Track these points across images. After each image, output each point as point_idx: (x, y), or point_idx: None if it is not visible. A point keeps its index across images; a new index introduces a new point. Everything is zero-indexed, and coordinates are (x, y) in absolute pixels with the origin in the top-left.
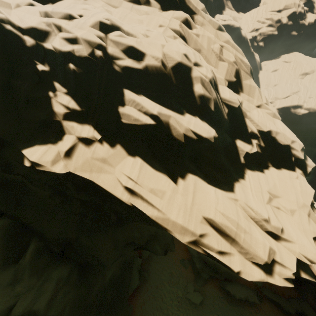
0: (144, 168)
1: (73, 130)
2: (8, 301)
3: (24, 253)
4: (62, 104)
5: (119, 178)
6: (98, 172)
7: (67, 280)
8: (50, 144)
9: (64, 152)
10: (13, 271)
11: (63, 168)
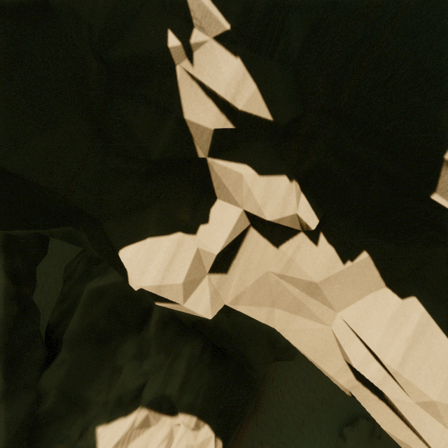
0: (427, 341)
1: (240, 194)
2: (137, 379)
3: (147, 320)
4: (211, 95)
5: (343, 346)
6: (290, 313)
7: (201, 357)
8: (180, 232)
9: (214, 260)
10: (137, 342)
11: (211, 301)
